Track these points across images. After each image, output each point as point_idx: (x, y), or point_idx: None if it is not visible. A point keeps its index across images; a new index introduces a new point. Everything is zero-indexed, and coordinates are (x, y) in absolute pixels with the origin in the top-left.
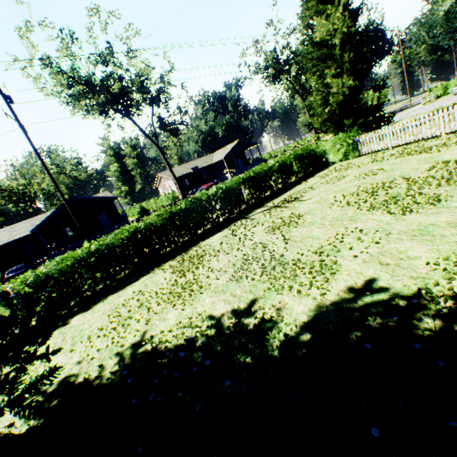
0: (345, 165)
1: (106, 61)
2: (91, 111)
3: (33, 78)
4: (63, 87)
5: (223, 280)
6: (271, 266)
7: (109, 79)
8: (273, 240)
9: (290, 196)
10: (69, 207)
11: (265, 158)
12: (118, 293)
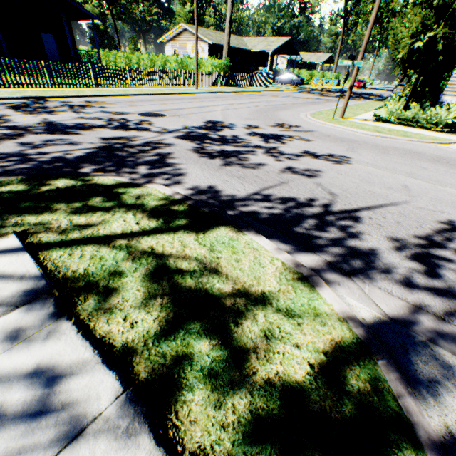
0: None
1: None
2: None
3: None
4: None
5: None
6: None
7: None
8: None
9: None
10: None
11: None
12: None
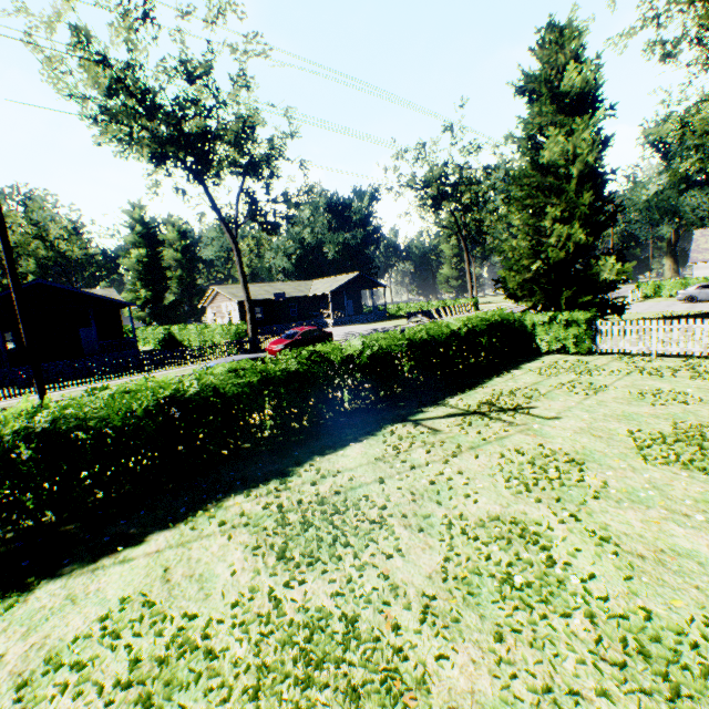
0: (576, 362)
1: (194, 76)
2: (135, 144)
3: (46, 56)
4: (97, 88)
5: (470, 676)
6: (651, 669)
7: (188, 107)
8: (550, 523)
9: (497, 396)
10: (19, 296)
11: (389, 311)
12: (69, 577)
